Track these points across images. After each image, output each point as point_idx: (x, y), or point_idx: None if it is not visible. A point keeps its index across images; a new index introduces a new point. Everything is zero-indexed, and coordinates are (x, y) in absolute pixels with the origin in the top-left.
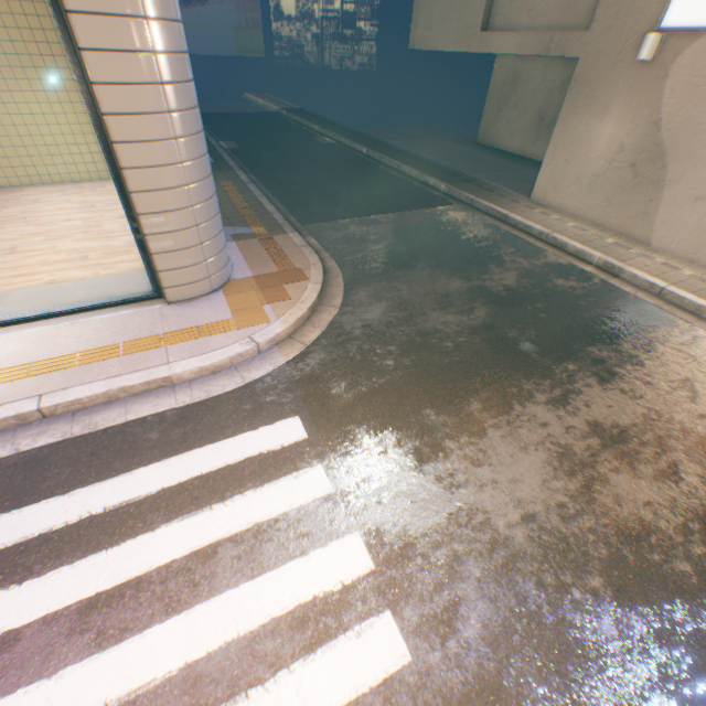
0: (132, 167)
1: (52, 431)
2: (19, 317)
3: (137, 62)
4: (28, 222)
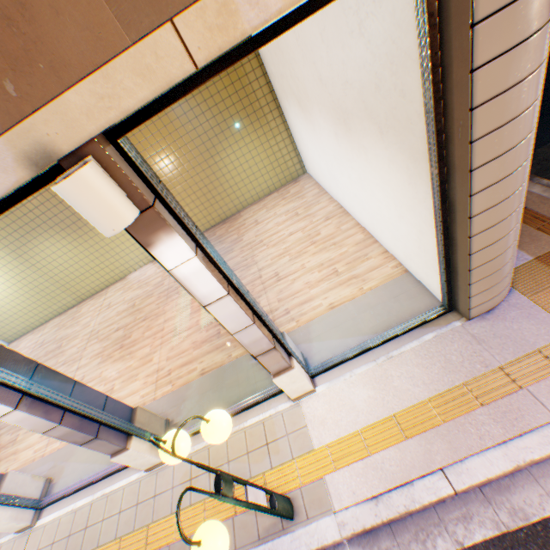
0: (480, 210)
1: (475, 516)
2: (340, 356)
3: (524, 87)
4: (262, 244)
